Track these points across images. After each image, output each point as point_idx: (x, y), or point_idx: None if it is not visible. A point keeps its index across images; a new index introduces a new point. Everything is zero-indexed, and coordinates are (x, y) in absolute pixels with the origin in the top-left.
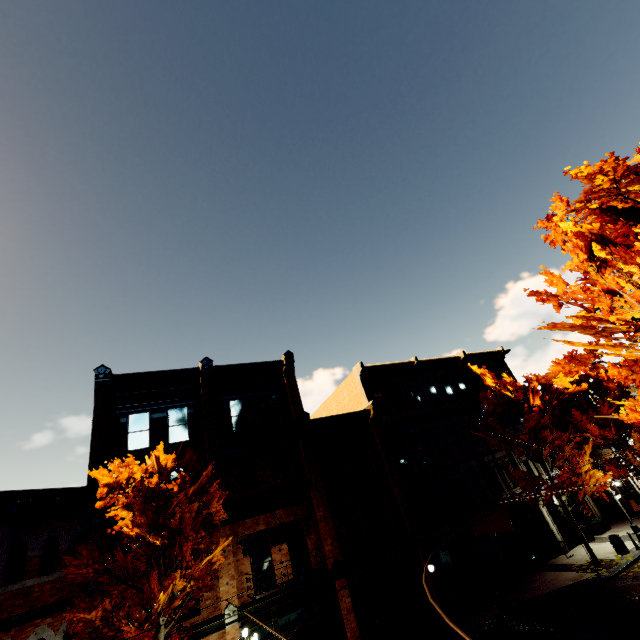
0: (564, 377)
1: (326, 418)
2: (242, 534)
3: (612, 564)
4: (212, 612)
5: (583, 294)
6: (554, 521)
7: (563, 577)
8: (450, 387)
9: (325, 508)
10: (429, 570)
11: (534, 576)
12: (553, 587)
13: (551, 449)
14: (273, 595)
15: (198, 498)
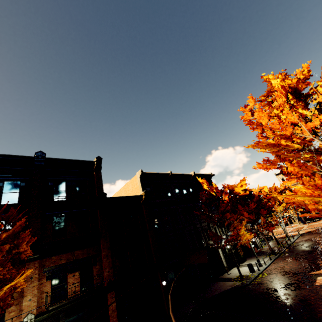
0: (240, 187)
1: (116, 197)
2: (48, 266)
3: (248, 277)
4: (14, 321)
5: (277, 125)
6: (224, 257)
7: (226, 284)
8: (185, 189)
9: (108, 250)
10: (163, 284)
11: (213, 284)
12: (222, 290)
13: (228, 222)
14: (63, 305)
15: (10, 241)
